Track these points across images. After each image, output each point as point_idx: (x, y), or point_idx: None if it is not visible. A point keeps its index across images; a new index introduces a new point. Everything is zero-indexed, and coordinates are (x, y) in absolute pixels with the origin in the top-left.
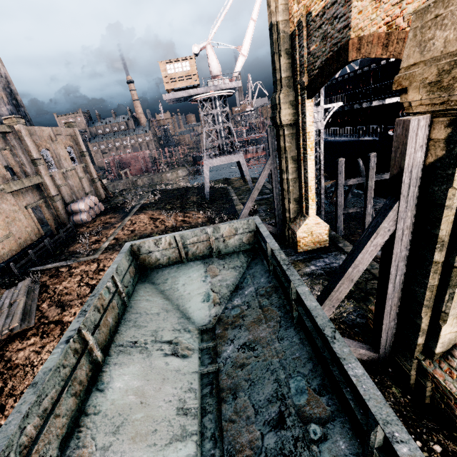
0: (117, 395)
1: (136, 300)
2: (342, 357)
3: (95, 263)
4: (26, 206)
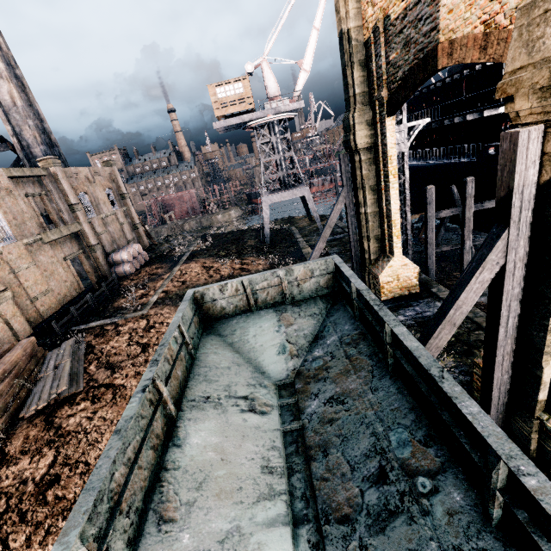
0: (195, 451)
1: (203, 353)
2: (453, 396)
3: (144, 320)
4: (64, 258)
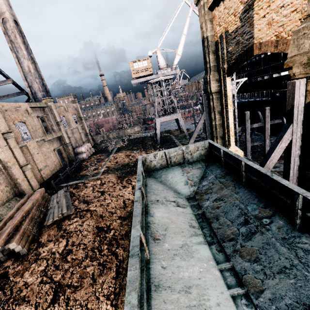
0: (159, 218)
1: (149, 184)
2: (278, 180)
3: (99, 180)
4: (54, 149)
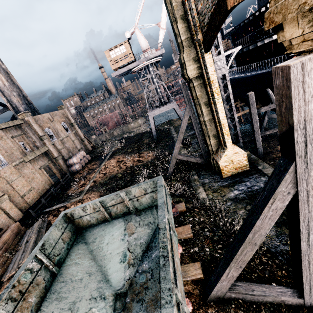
0: None
1: (67, 265)
2: None
3: (80, 203)
4: (39, 168)
